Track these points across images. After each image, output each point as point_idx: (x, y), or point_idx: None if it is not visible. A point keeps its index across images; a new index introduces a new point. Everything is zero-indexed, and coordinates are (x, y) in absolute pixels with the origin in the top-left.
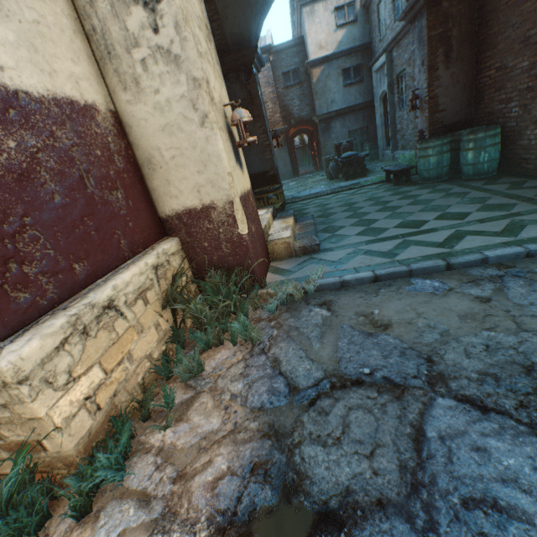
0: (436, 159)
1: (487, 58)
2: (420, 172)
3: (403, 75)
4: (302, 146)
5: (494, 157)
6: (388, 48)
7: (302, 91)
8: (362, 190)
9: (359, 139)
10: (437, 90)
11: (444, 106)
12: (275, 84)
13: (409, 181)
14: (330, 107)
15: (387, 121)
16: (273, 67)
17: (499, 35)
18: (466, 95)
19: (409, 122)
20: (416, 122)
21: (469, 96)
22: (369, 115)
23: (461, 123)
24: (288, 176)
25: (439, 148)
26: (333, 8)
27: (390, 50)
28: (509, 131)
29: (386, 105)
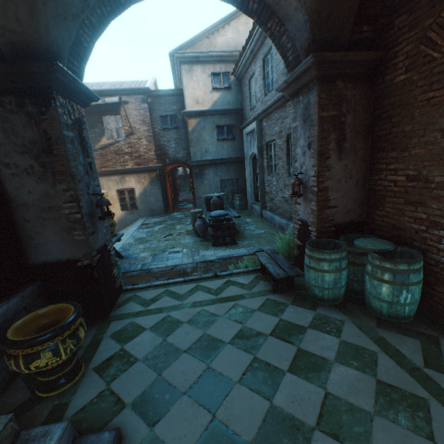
0: (334, 276)
1: (390, 158)
2: (310, 286)
3: (272, 144)
4: (184, 175)
5: (418, 297)
6: (258, 117)
7: (179, 135)
8: (230, 285)
9: (230, 188)
10: (328, 181)
11: (335, 202)
12: (152, 123)
13: (292, 286)
14: (204, 156)
15: (256, 179)
16: (152, 108)
17: (415, 136)
18: (359, 193)
19: (279, 189)
20: (297, 207)
21: (362, 195)
22: (240, 169)
23: (353, 224)
24: (159, 212)
25: (337, 263)
26: (210, 73)
27: (260, 119)
28: (437, 265)
29: (255, 164)
